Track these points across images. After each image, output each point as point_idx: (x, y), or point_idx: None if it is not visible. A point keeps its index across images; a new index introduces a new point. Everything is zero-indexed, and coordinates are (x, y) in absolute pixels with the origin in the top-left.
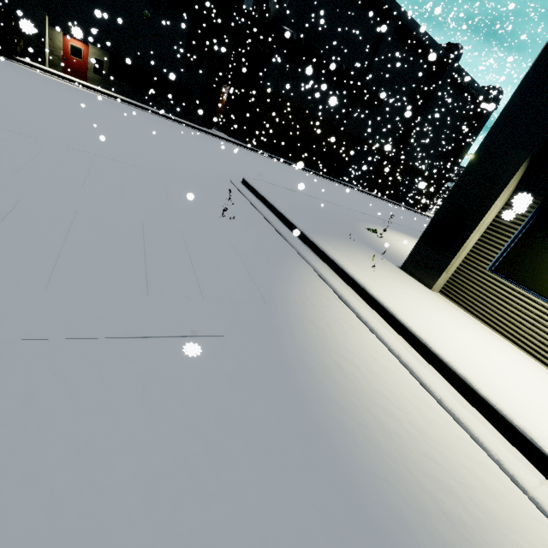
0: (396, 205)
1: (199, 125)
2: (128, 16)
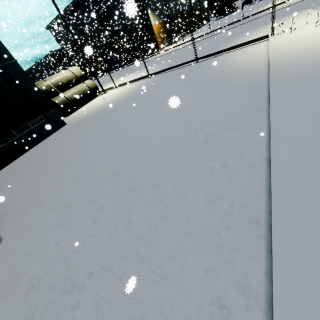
0: (122, 68)
1: None
2: None
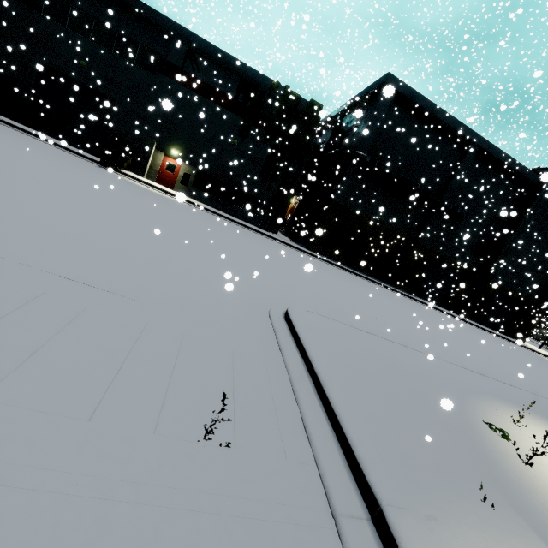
0: (483, 330)
1: (265, 229)
2: (219, 143)
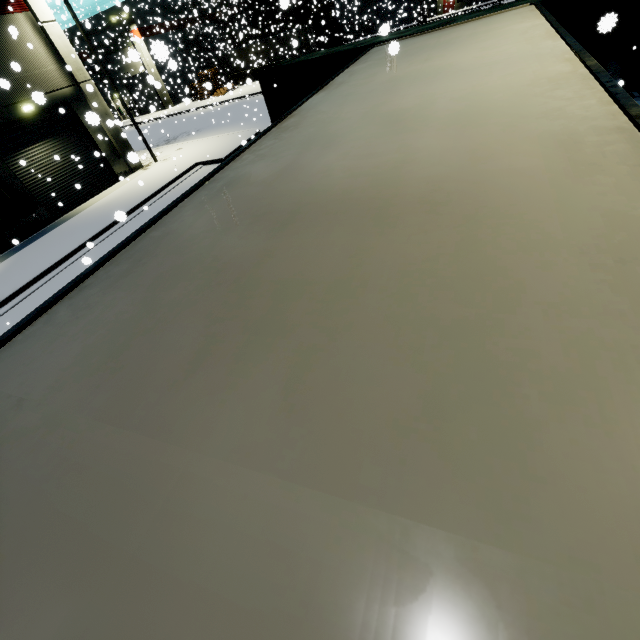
0: None
1: None
2: None
